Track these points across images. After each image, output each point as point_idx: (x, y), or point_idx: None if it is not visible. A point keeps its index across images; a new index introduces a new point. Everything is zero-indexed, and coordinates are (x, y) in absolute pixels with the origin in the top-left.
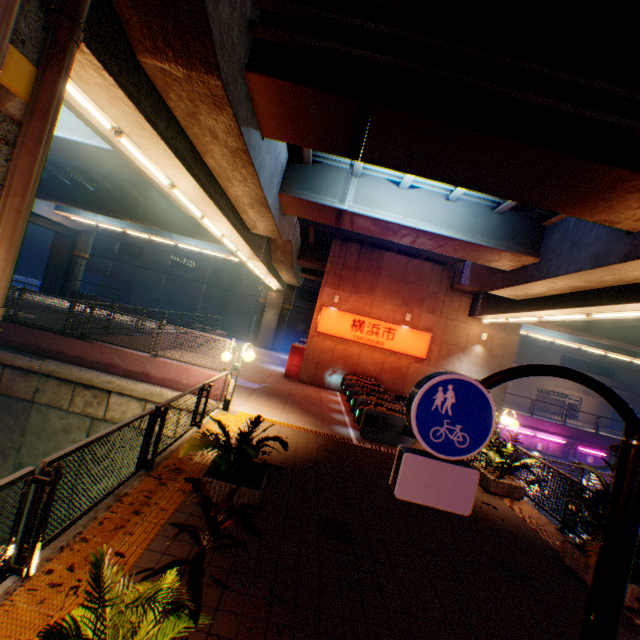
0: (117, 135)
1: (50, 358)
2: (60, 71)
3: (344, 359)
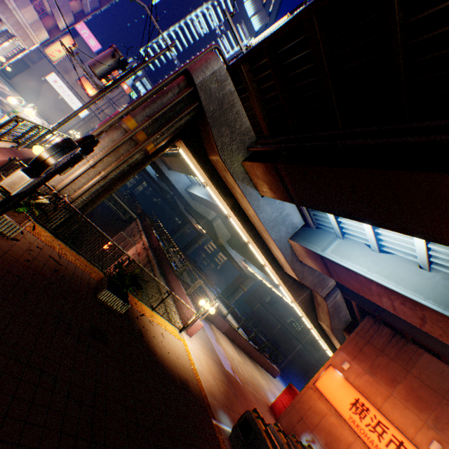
0: (206, 185)
1: (164, 278)
2: (150, 138)
3: (329, 435)
